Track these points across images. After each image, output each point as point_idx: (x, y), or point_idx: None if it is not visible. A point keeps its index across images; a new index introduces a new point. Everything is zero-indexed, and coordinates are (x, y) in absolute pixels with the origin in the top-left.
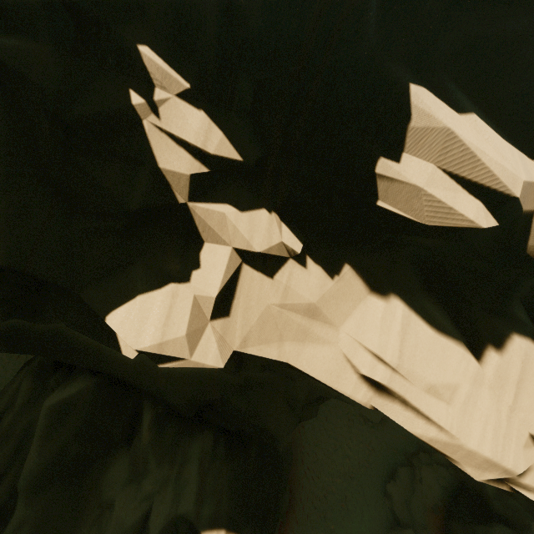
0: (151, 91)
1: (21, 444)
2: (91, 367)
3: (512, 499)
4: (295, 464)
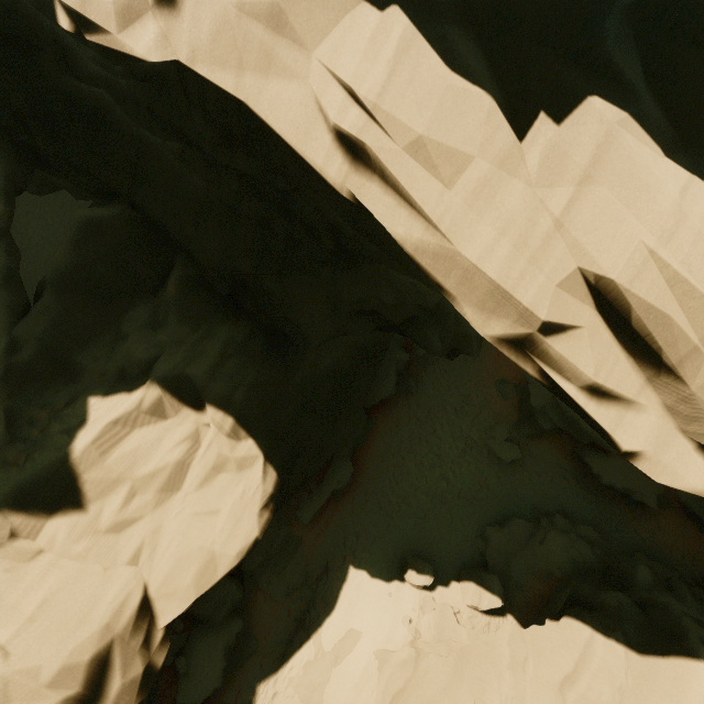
0: None
1: None
2: (126, 194)
3: (677, 602)
4: (372, 457)
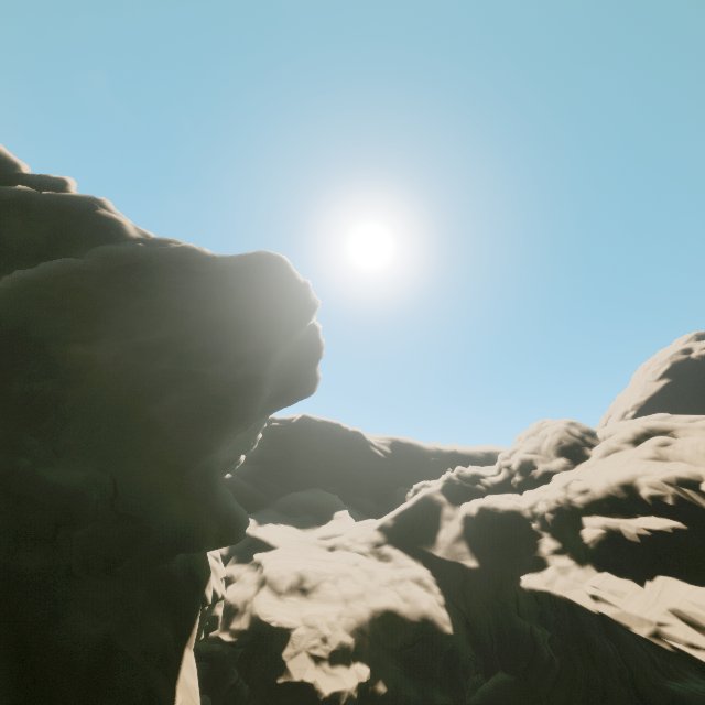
0: (542, 538)
1: None
2: (522, 671)
3: None
4: None
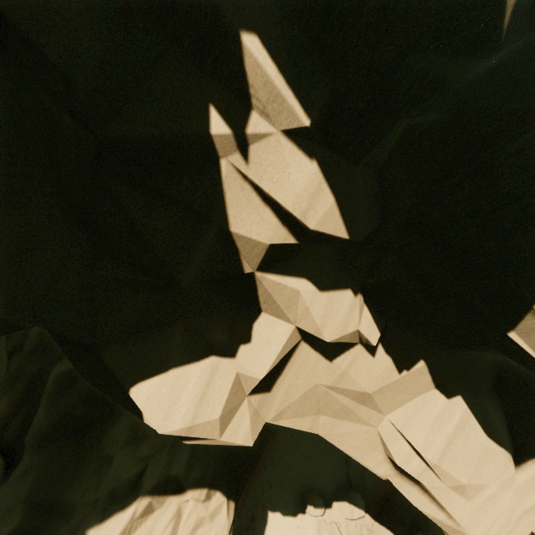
0: (244, 115)
1: (29, 390)
2: None
3: None
4: None
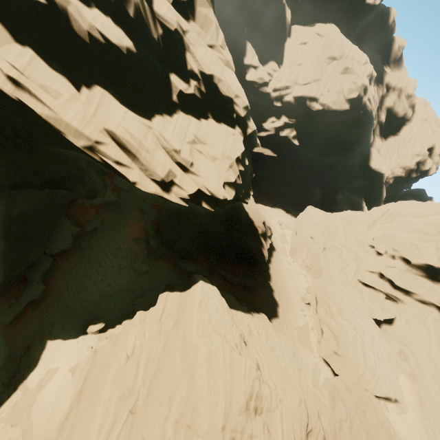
0: None
1: None
2: None
3: None
4: (60, 282)
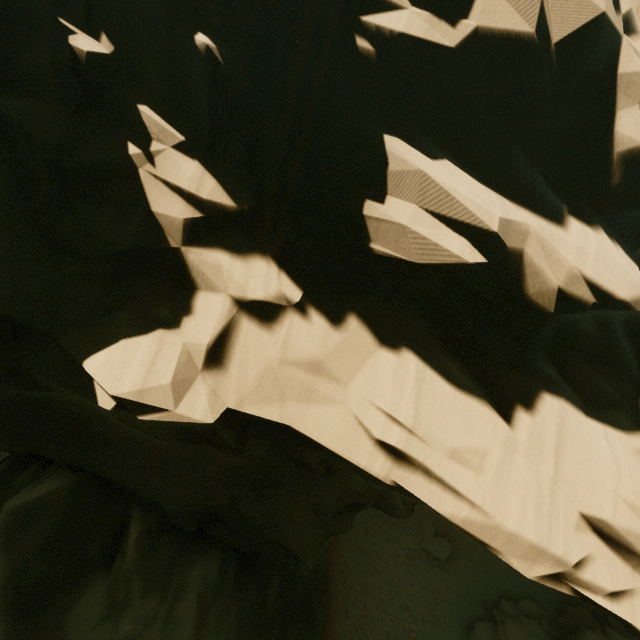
0: (148, 143)
1: None
2: (70, 461)
3: None
4: (337, 619)
